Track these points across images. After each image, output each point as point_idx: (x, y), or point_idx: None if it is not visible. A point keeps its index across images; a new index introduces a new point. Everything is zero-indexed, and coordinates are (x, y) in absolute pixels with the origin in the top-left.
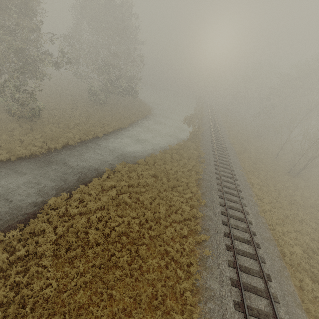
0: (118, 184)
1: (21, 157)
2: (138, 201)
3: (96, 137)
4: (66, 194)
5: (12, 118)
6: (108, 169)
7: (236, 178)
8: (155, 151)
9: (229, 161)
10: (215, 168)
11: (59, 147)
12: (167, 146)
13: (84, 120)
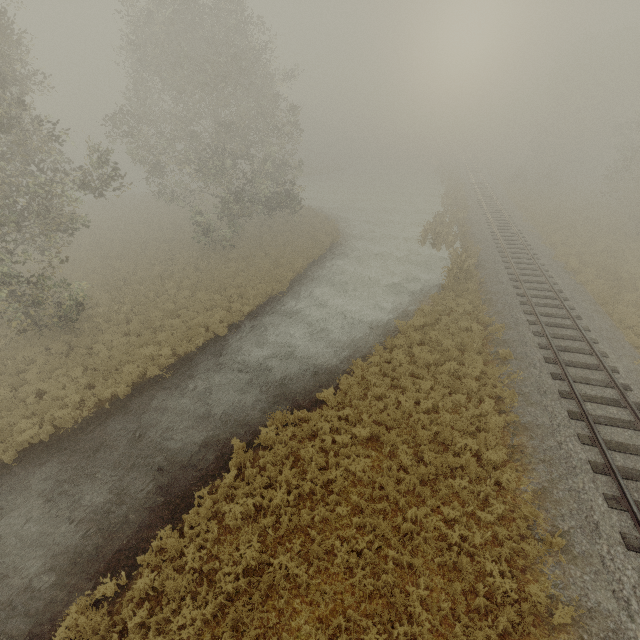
0: (267, 502)
1: (31, 445)
2: (332, 561)
3: (214, 339)
4: (110, 582)
5: (33, 334)
6: (239, 443)
7: (636, 399)
8: (362, 346)
9: (587, 336)
10: (551, 374)
11: (121, 394)
12: (392, 323)
13: (186, 299)
